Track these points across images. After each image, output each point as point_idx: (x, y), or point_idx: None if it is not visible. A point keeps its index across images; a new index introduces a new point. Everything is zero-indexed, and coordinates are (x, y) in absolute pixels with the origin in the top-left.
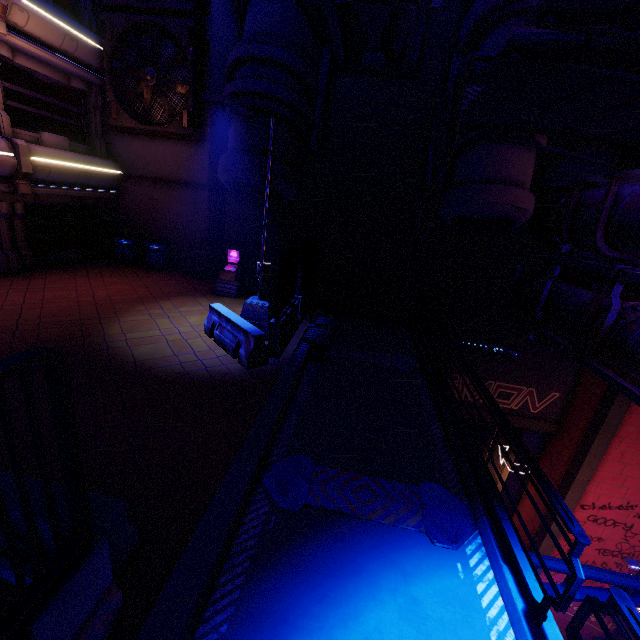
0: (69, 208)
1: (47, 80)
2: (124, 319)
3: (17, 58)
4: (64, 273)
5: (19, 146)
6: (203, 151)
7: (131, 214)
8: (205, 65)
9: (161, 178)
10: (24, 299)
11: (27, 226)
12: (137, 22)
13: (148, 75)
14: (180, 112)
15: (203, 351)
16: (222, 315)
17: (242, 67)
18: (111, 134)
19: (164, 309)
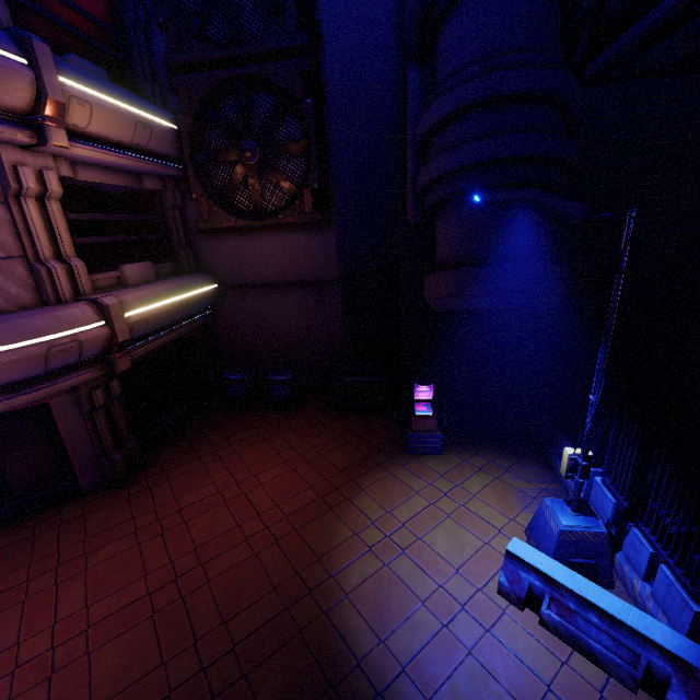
0: (163, 352)
1: (116, 191)
2: (347, 582)
3: (78, 173)
4: (184, 456)
5: (109, 307)
6: (328, 237)
7: (235, 335)
8: (323, 118)
9: (271, 282)
10: (170, 559)
11: (123, 401)
12: (223, 79)
13: (248, 151)
14: (299, 193)
15: (558, 676)
16: (562, 587)
17: (470, 117)
18: (196, 237)
19: (377, 524)
